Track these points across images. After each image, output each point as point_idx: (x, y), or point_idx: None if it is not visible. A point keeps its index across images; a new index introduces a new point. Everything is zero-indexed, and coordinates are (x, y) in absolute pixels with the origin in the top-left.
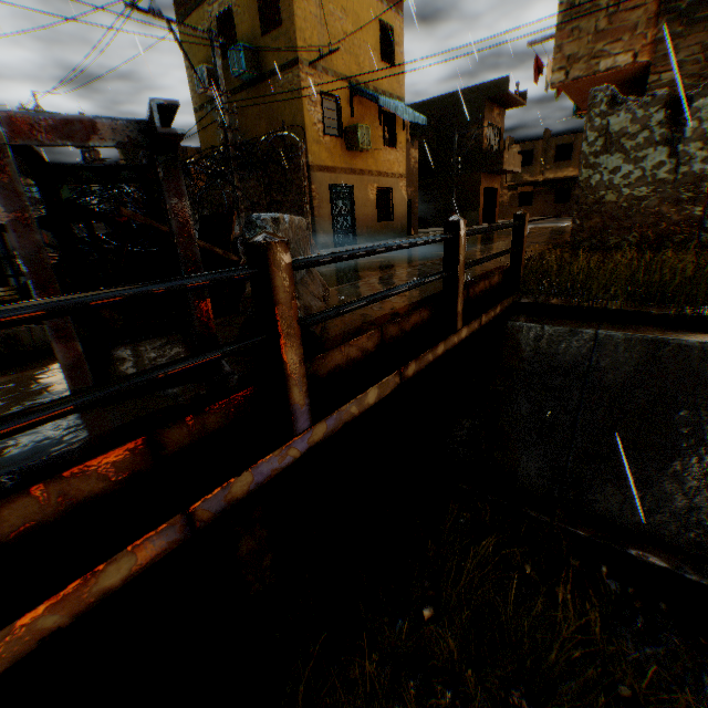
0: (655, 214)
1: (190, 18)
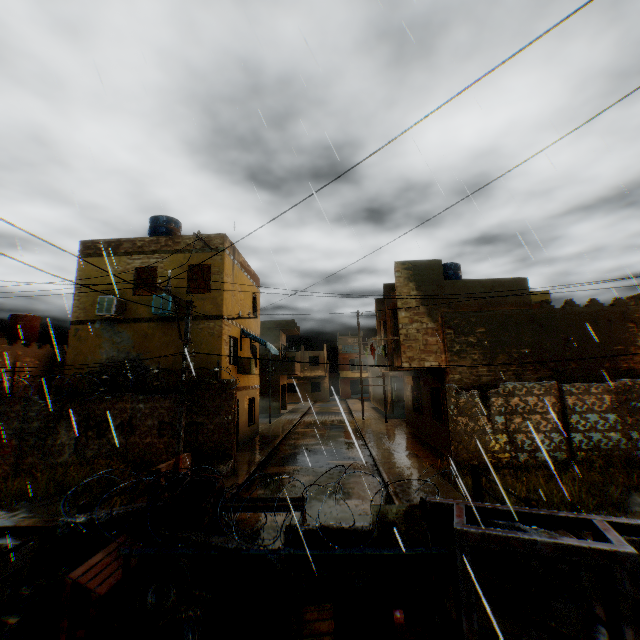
0: (491, 448)
1: (101, 258)
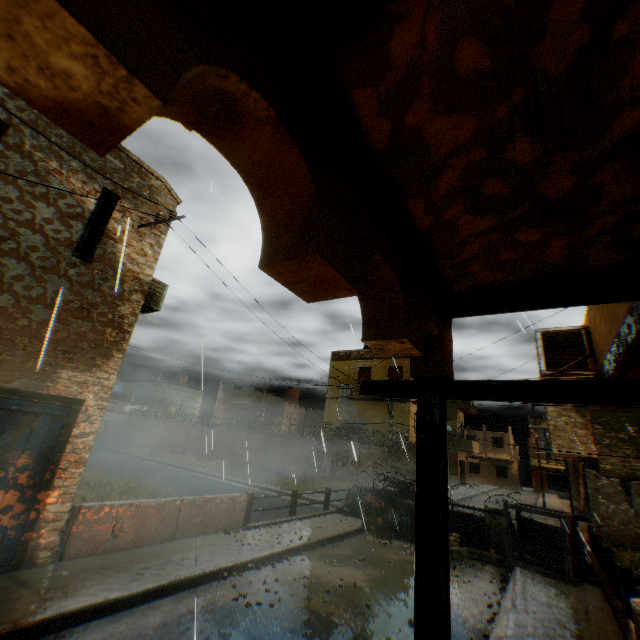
0: (633, 531)
1: (341, 361)
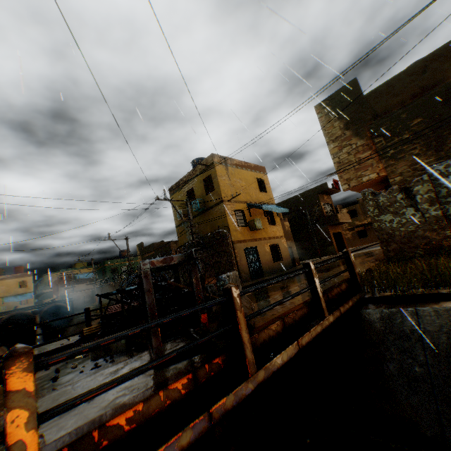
0: (425, 237)
1: (176, 193)
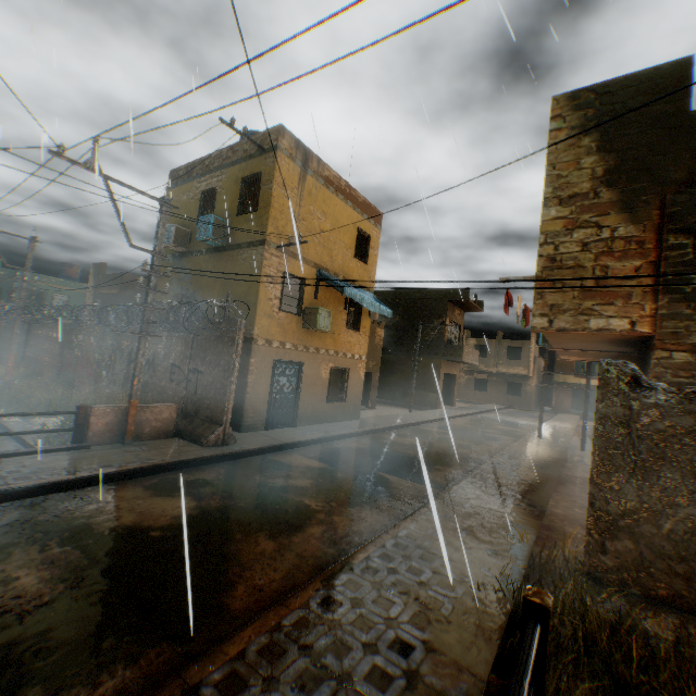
0: None
1: (180, 186)
